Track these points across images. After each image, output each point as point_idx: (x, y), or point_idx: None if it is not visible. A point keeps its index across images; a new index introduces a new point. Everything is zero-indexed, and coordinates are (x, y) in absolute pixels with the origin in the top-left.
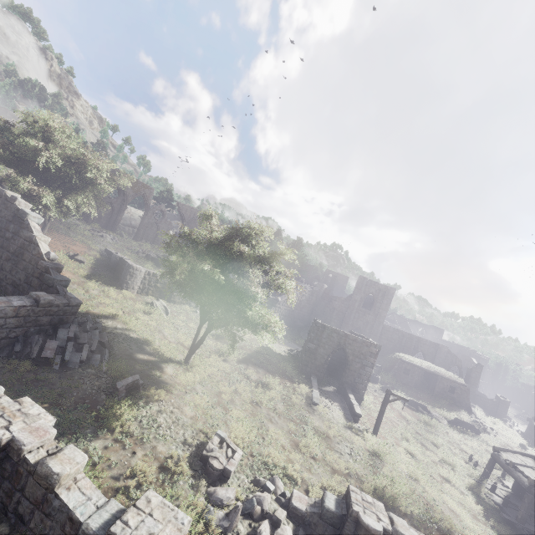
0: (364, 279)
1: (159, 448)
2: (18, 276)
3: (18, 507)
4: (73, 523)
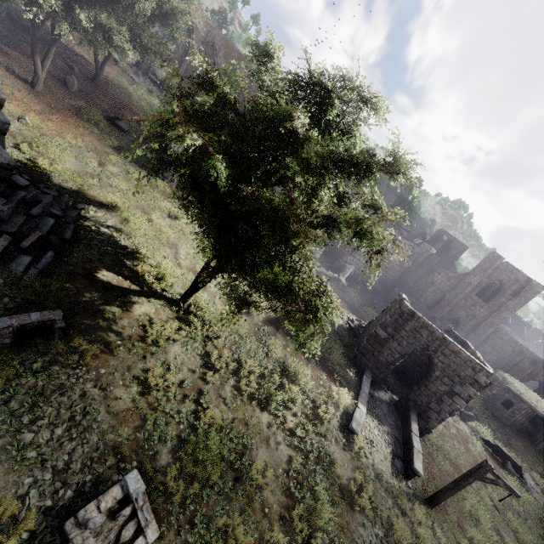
0: (499, 259)
1: None
2: None
3: None
4: None
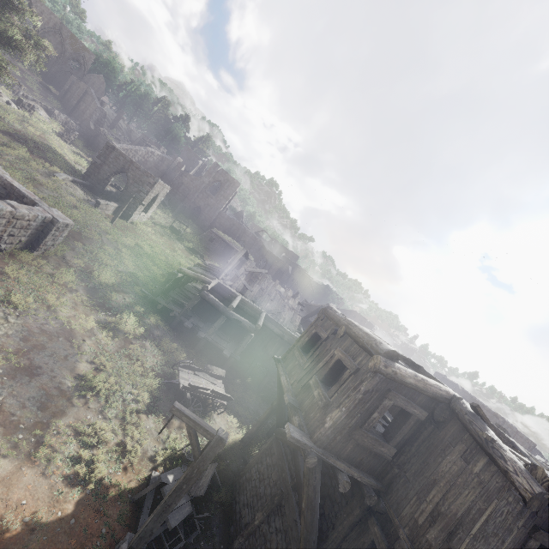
0: (217, 166)
1: None
2: None
3: None
4: None
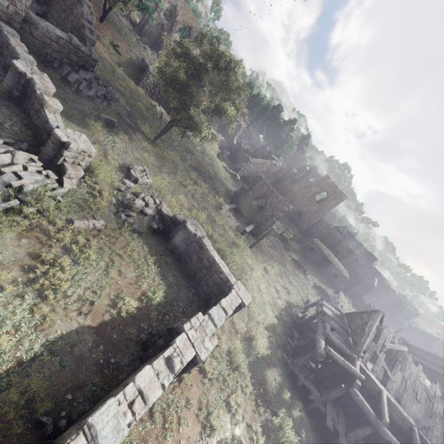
0: (328, 179)
1: (109, 152)
2: (68, 25)
3: (30, 111)
4: (47, 123)
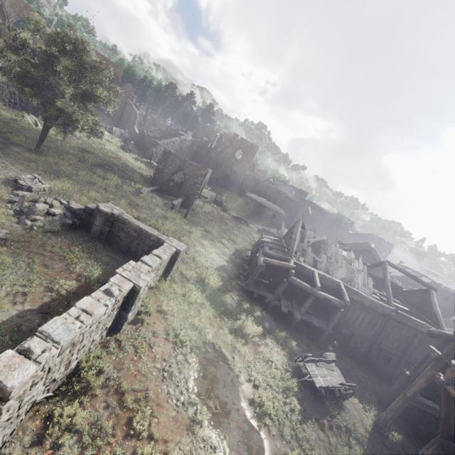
0: (237, 136)
1: None
2: None
3: None
4: None
